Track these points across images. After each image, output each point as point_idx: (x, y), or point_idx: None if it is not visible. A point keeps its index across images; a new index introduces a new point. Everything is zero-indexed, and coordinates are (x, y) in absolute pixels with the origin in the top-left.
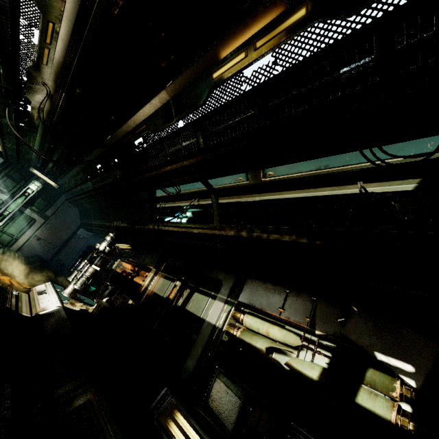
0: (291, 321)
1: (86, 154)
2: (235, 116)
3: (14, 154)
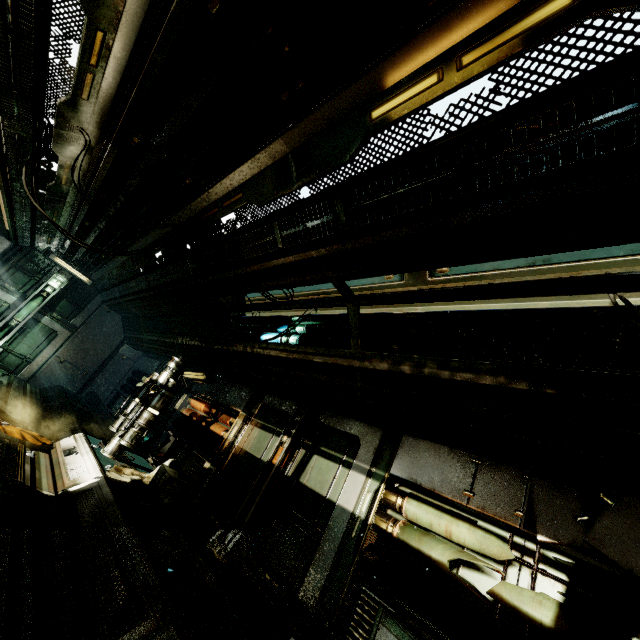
0: (489, 514)
1: (139, 236)
2: (411, 181)
3: (27, 235)
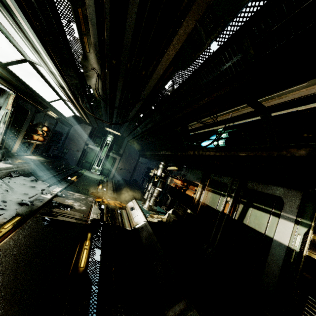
0: None
1: (131, 109)
2: None
3: (94, 123)
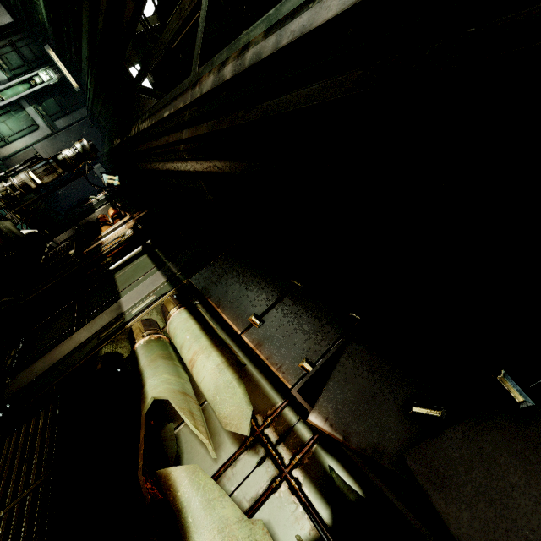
0: (260, 355)
1: None
2: None
3: (18, 5)
